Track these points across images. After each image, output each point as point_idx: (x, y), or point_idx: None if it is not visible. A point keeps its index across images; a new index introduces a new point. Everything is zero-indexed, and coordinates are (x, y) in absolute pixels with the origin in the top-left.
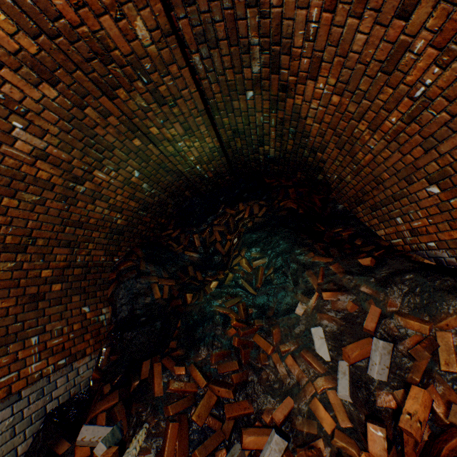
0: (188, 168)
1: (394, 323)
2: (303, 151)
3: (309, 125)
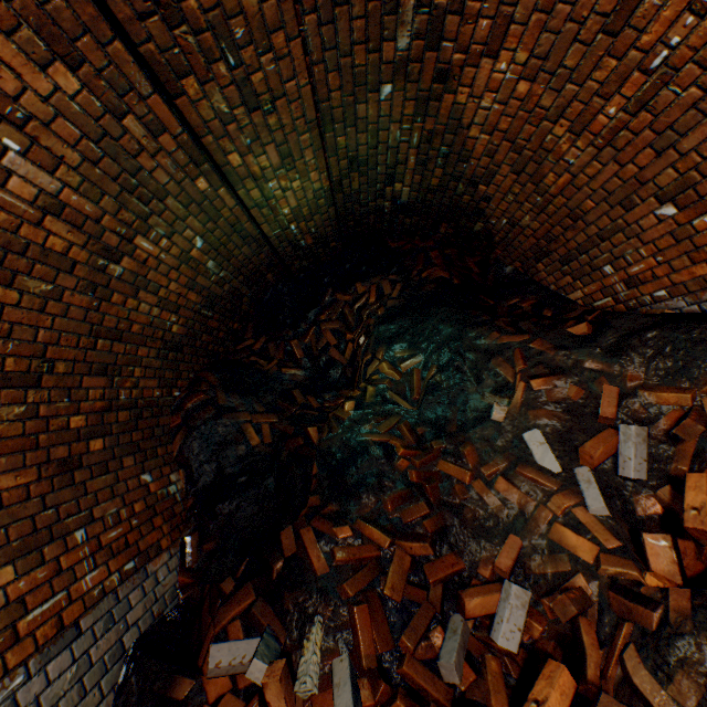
0: (277, 229)
1: (640, 402)
2: (457, 185)
3: (473, 138)
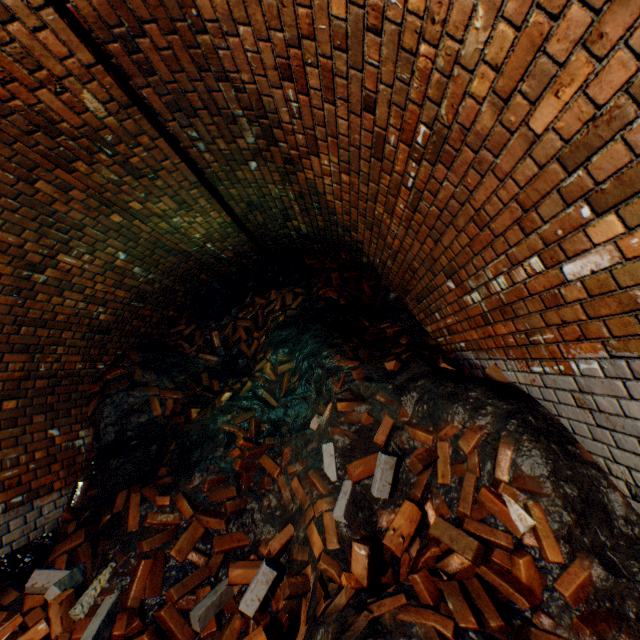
0: (195, 247)
1: (405, 435)
2: (337, 228)
3: (331, 201)
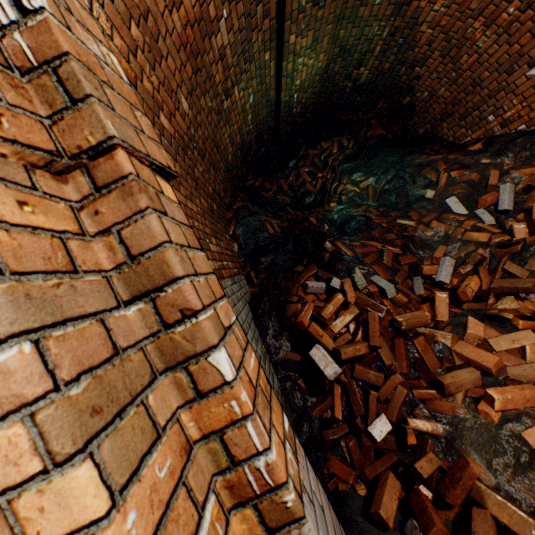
0: (287, 97)
1: (510, 177)
2: (401, 68)
3: (421, 33)
